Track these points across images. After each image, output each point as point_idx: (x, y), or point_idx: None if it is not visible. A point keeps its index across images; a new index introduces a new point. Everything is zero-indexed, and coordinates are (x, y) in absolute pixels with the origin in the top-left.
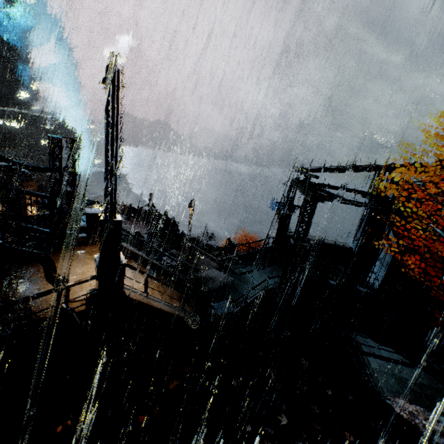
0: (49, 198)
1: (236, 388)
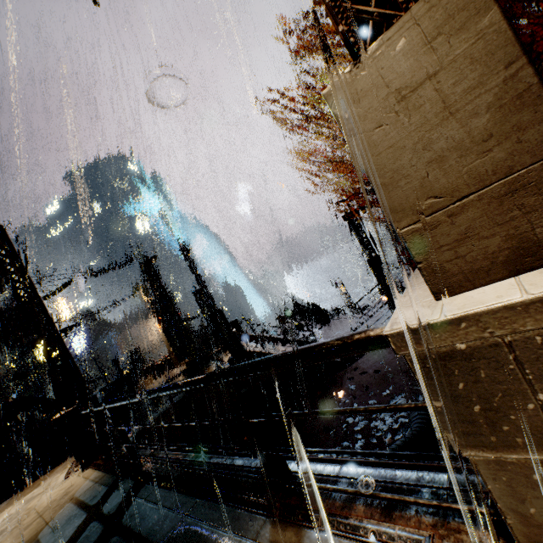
0: (208, 326)
1: (353, 390)
